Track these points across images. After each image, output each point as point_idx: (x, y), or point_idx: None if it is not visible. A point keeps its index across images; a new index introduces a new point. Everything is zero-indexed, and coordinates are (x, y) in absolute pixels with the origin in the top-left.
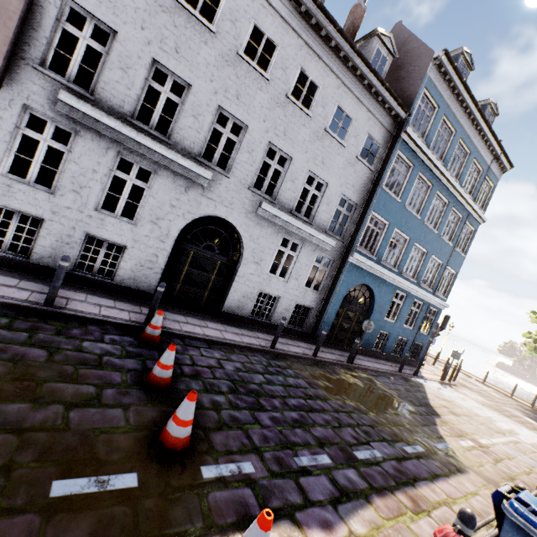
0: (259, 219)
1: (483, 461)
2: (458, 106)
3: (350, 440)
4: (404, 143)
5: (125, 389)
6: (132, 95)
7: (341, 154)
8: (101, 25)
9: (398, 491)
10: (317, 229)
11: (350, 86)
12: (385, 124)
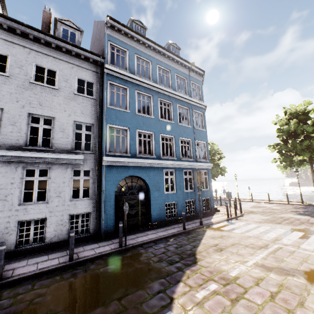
0: None
1: (214, 313)
2: (143, 47)
3: None
4: (111, 76)
5: None
6: None
7: (58, 95)
8: None
9: None
10: (61, 152)
11: (40, 51)
12: (89, 68)
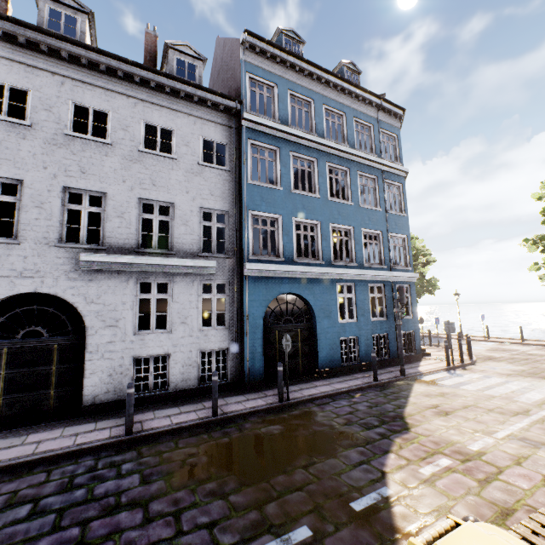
0: (90, 274)
1: (454, 495)
2: (301, 76)
3: None
4: (253, 131)
5: None
6: None
7: (177, 168)
8: None
9: None
10: (185, 256)
11: (150, 100)
12: (219, 121)
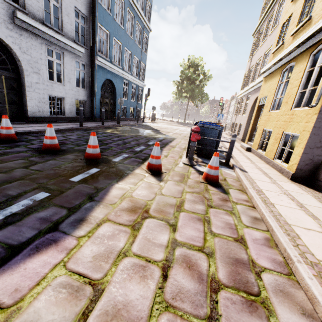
0: (20, 30)
1: (177, 135)
2: None
3: (144, 142)
4: None
5: (40, 156)
6: None
7: None
8: None
9: (166, 146)
10: (68, 39)
11: None
12: None
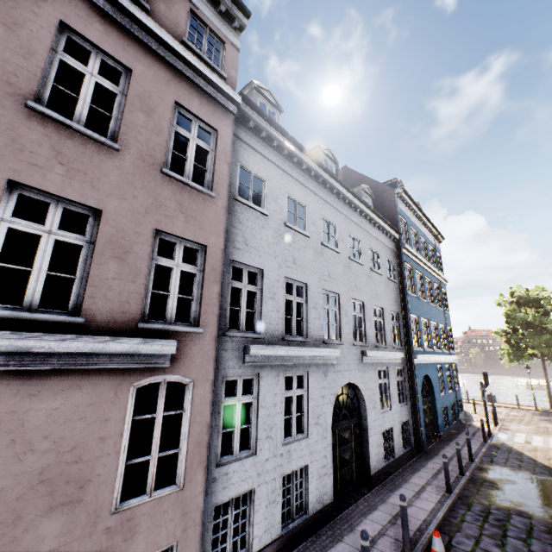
0: (364, 366)
1: None
2: (412, 215)
3: None
4: (404, 254)
5: None
6: (281, 315)
7: (381, 281)
8: (251, 269)
9: None
10: (389, 349)
11: (370, 232)
12: (390, 246)
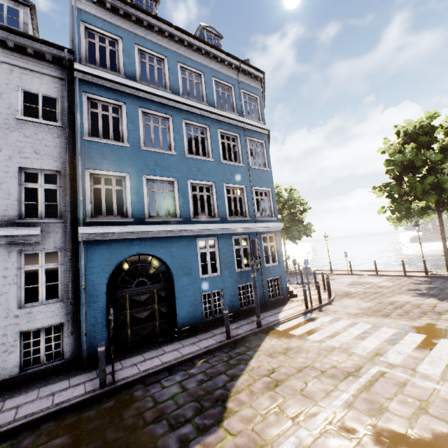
0: None
1: None
2: (150, 32)
3: None
4: (90, 84)
5: None
6: None
7: None
8: None
9: None
10: None
11: None
12: (46, 72)
